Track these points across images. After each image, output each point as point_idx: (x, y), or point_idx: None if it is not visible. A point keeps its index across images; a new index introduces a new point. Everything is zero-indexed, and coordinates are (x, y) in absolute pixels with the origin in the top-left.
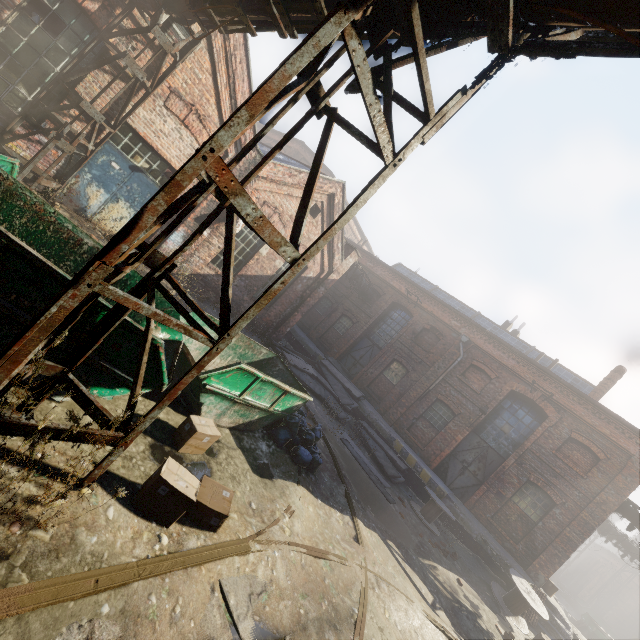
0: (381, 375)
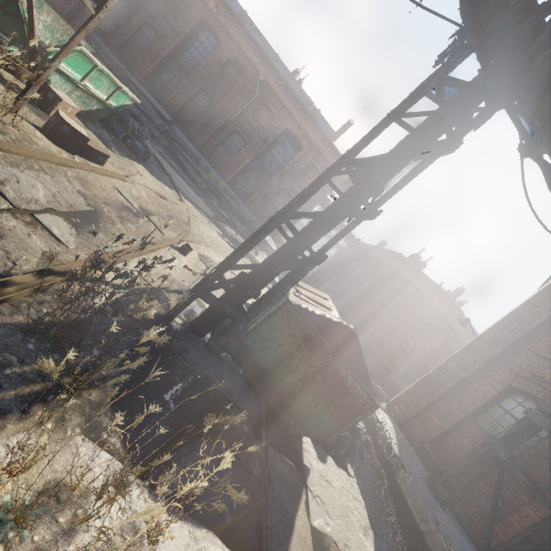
0: (189, 103)
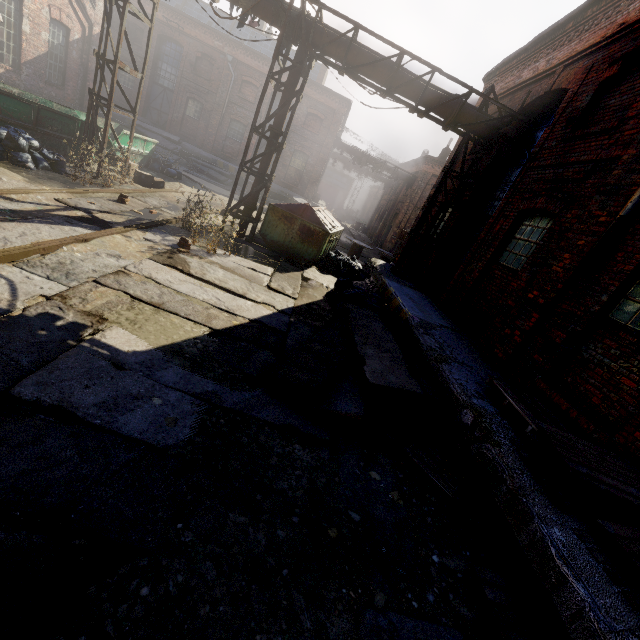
0: (185, 116)
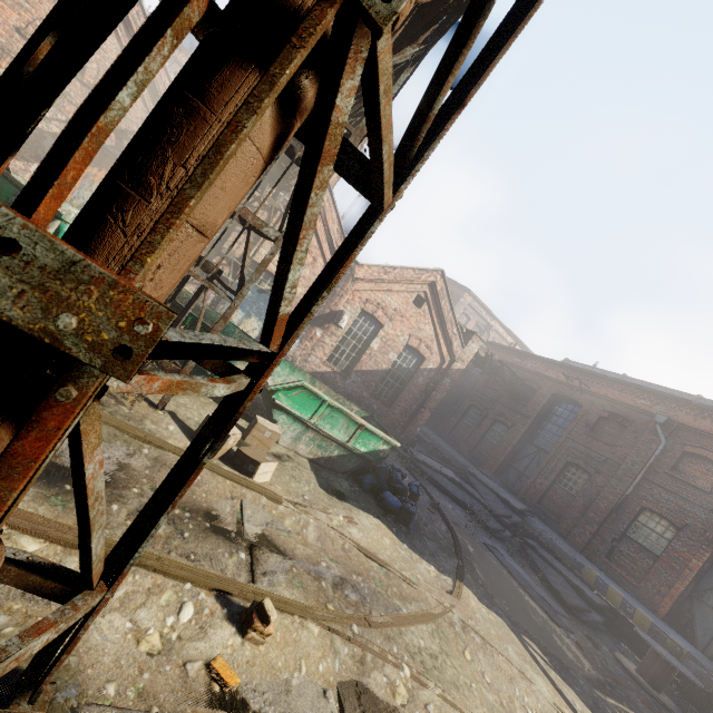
0: (554, 485)
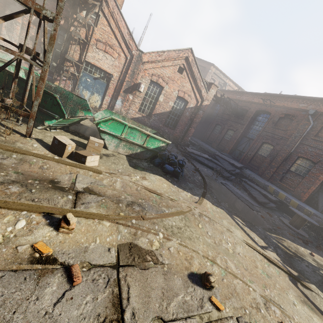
0: (256, 154)
